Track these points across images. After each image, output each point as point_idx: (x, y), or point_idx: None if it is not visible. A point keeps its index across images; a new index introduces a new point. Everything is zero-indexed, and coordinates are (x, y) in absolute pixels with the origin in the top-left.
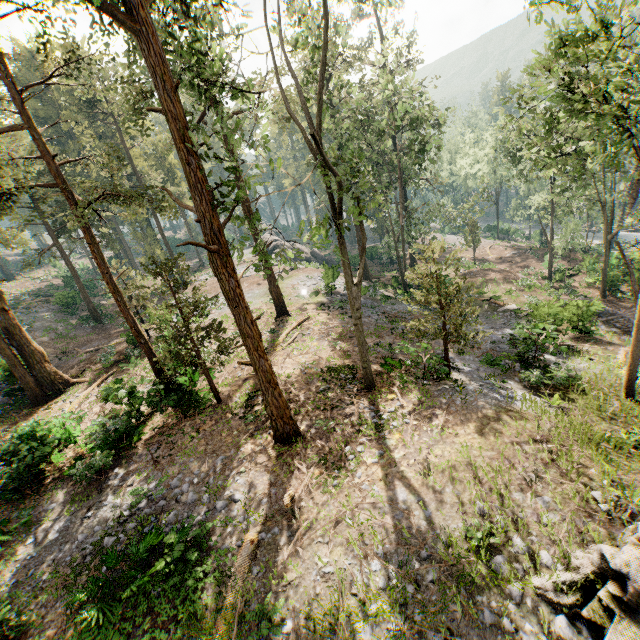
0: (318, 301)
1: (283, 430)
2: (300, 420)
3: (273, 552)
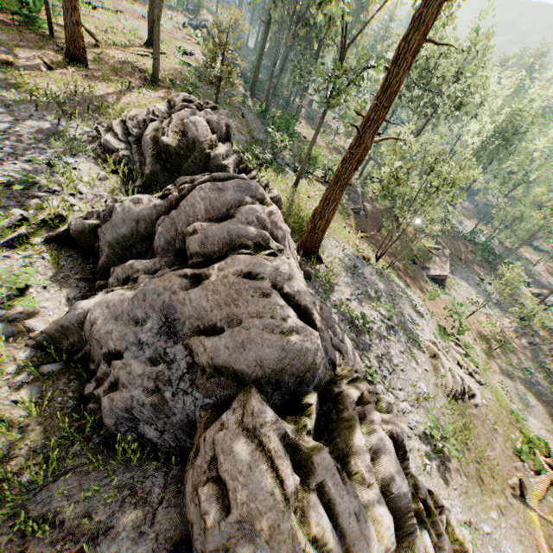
0: (189, 62)
1: (73, 52)
2: (95, 66)
3: (19, 70)
